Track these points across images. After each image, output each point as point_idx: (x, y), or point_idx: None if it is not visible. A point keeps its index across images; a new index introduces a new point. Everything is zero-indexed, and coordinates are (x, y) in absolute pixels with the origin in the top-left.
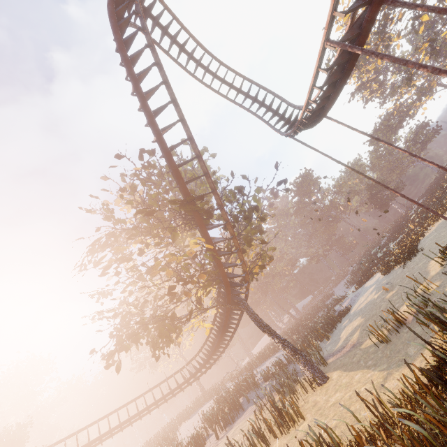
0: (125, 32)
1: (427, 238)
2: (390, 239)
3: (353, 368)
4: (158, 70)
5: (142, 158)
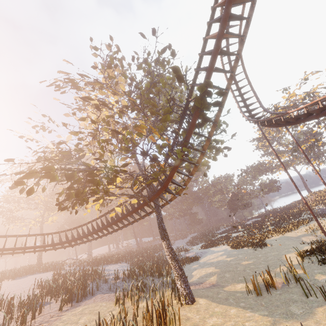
0: None
1: (273, 241)
2: (230, 230)
3: (222, 302)
4: None
5: (163, 51)
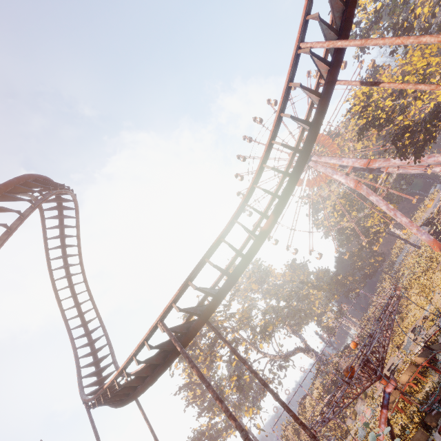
0: (16, 193)
1: None
2: None
3: None
4: (5, 232)
5: None
